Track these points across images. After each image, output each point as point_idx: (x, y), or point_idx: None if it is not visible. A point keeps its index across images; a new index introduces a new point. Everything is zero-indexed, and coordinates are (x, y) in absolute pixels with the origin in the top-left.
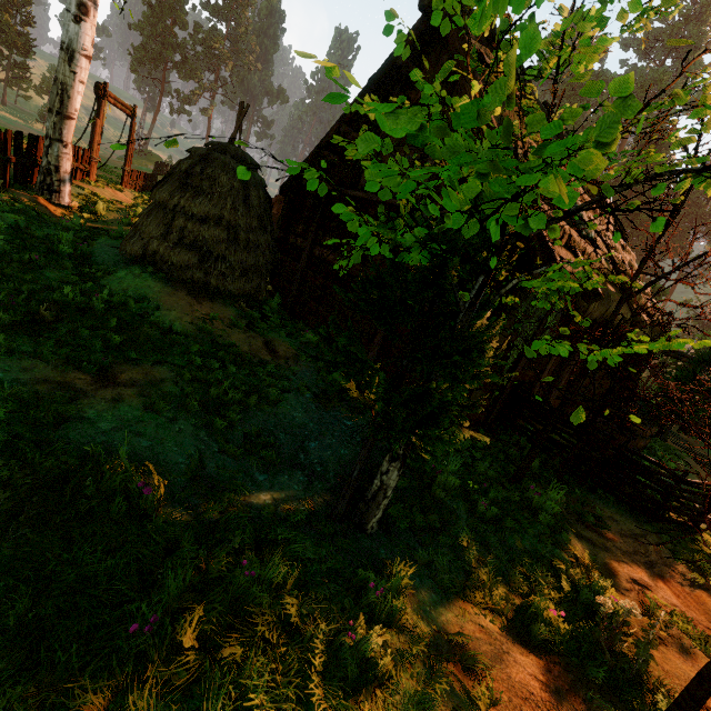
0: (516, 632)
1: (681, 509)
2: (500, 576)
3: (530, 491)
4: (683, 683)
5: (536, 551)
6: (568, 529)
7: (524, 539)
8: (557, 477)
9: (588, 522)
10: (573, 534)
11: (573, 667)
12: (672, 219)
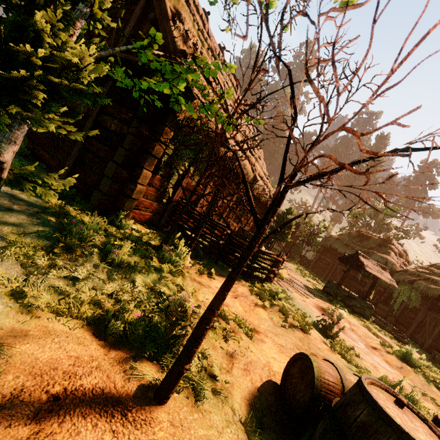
0: (92, 332)
1: (259, 268)
2: (108, 298)
3: (164, 252)
4: (224, 351)
5: (152, 285)
6: (187, 276)
7: (147, 278)
8: (189, 247)
9: (204, 275)
10: (189, 279)
11: (135, 350)
12: (255, 76)
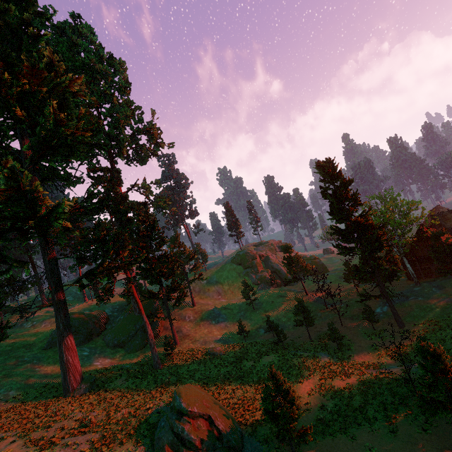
0: None
1: None
2: None
3: None
4: None
5: None
6: None
7: None
8: None
9: None
10: None
11: None
12: None
